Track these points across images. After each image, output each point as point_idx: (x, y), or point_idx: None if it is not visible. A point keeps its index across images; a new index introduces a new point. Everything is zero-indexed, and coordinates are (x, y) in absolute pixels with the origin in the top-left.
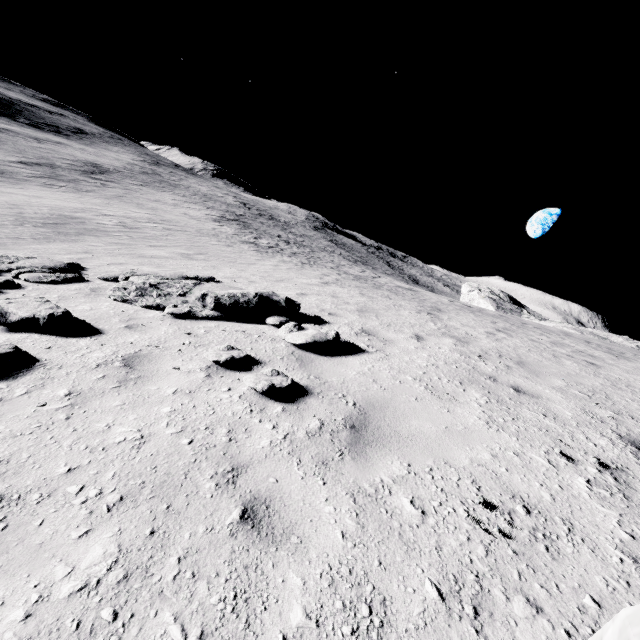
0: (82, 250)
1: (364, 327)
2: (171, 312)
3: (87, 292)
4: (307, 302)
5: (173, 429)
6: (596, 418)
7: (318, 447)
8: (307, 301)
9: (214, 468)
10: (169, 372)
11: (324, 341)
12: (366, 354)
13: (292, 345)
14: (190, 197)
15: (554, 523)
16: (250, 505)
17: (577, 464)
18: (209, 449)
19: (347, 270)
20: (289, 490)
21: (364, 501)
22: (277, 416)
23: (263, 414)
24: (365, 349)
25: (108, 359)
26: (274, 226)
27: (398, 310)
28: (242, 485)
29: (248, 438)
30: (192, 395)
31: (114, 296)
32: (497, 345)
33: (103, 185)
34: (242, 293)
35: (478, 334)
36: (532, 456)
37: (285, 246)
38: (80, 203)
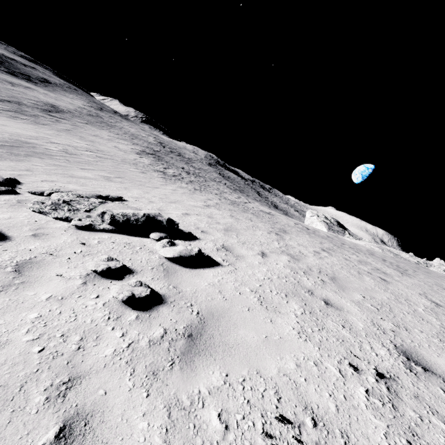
0: (25, 168)
1: (225, 244)
2: (75, 224)
3: (13, 203)
4: (188, 221)
5: (30, 336)
6: (380, 329)
7: (154, 356)
8: (188, 220)
9: (52, 379)
10: (51, 278)
11: (188, 256)
12: (220, 267)
13: (164, 257)
14: (121, 135)
15: (334, 436)
16: (70, 422)
17: (361, 374)
18: (55, 358)
19: (227, 196)
20: (113, 403)
21: (177, 415)
22: (129, 324)
23: (118, 322)
24: (220, 263)
25: (3, 264)
26: (180, 160)
27: (254, 230)
28: (71, 398)
29: (96, 346)
30: (62, 301)
31: (33, 208)
32: (320, 262)
33: (57, 121)
34: (133, 213)
35: (308, 253)
36: (327, 366)
37: (186, 175)
38: (36, 132)
